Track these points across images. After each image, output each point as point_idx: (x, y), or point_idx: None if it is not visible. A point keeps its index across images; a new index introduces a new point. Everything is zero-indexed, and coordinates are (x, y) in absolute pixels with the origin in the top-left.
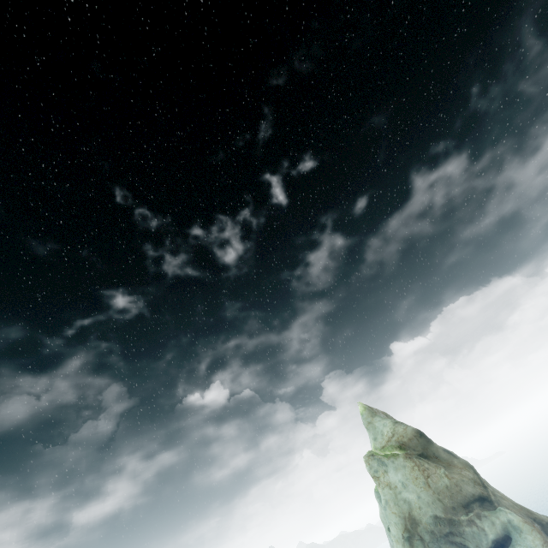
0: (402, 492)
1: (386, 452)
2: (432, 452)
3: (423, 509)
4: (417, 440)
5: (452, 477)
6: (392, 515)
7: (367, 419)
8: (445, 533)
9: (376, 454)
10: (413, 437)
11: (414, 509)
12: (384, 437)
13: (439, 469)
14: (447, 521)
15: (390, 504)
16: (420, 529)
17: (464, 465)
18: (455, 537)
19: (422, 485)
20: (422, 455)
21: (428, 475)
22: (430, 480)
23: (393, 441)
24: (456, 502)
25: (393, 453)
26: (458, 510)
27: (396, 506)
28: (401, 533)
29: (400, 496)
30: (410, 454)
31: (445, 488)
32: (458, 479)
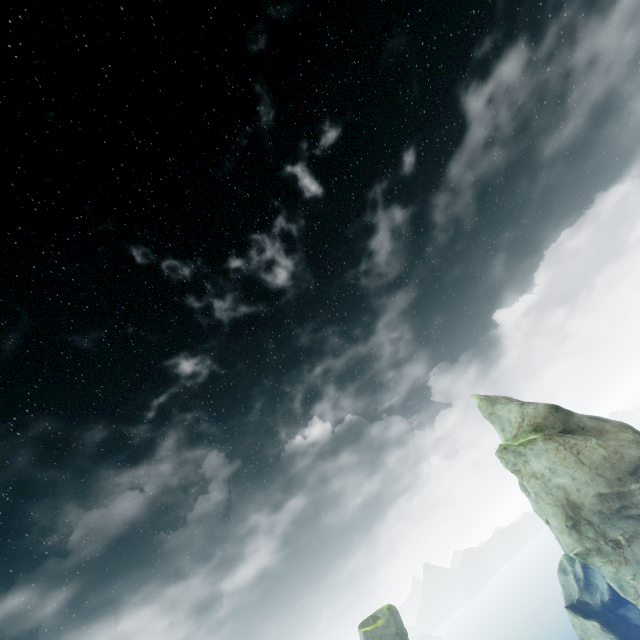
0: (552, 479)
1: (520, 440)
2: (576, 424)
3: (582, 490)
4: (553, 416)
5: (608, 445)
6: (547, 506)
7: (487, 411)
8: (616, 509)
9: (509, 446)
10: (547, 414)
11: (572, 493)
12: (513, 424)
13: (590, 441)
14: (615, 496)
15: (542, 496)
16: (585, 513)
17: (619, 427)
18: (629, 510)
19: (573, 464)
20: (564, 432)
21: (578, 452)
22: (581, 457)
23: (525, 426)
24: (621, 471)
25: (529, 439)
26: (625, 480)
27: (549, 496)
28: (563, 523)
29: (550, 483)
30: (549, 434)
31: (603, 460)
32: (616, 445)
